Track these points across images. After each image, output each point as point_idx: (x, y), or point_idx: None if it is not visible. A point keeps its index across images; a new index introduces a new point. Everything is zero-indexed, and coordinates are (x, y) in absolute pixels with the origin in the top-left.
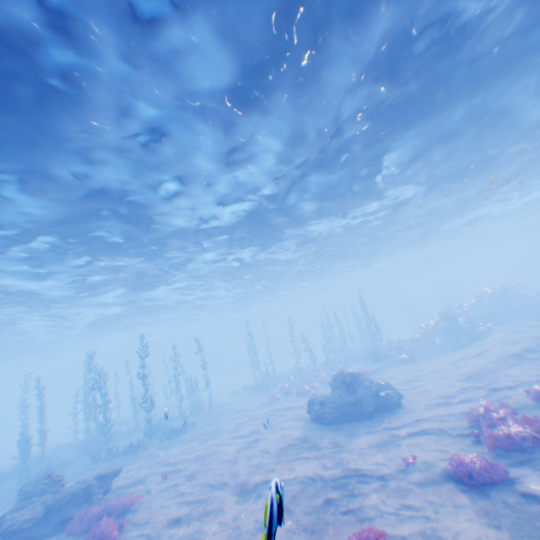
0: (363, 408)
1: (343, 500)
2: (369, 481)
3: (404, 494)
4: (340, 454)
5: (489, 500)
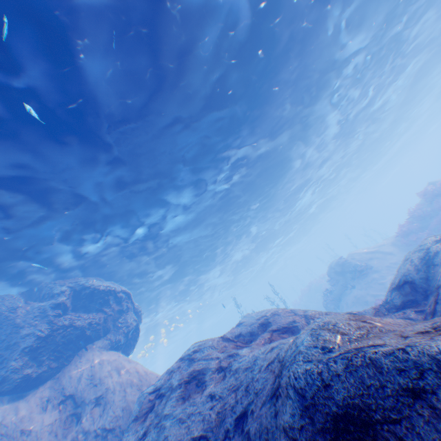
0: None
1: None
2: None
3: None
4: None
5: None
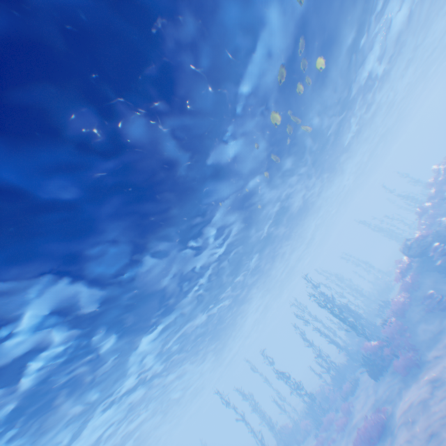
0: None
1: None
2: None
3: None
4: None
5: None
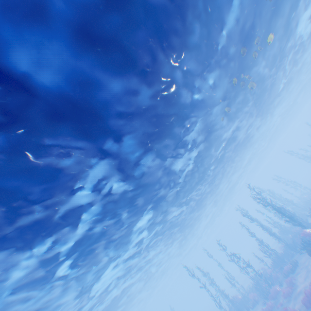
0: None
1: None
2: None
3: None
4: None
5: None
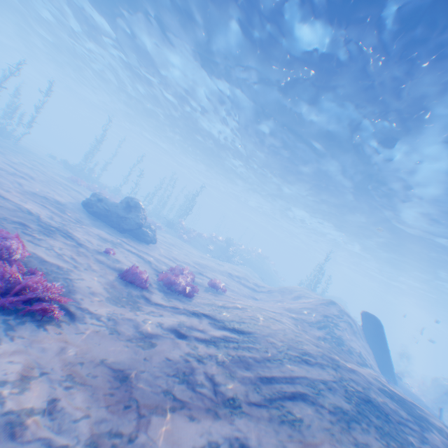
0: (123, 225)
1: (35, 231)
2: (70, 240)
3: (81, 256)
4: (73, 224)
5: (123, 286)
